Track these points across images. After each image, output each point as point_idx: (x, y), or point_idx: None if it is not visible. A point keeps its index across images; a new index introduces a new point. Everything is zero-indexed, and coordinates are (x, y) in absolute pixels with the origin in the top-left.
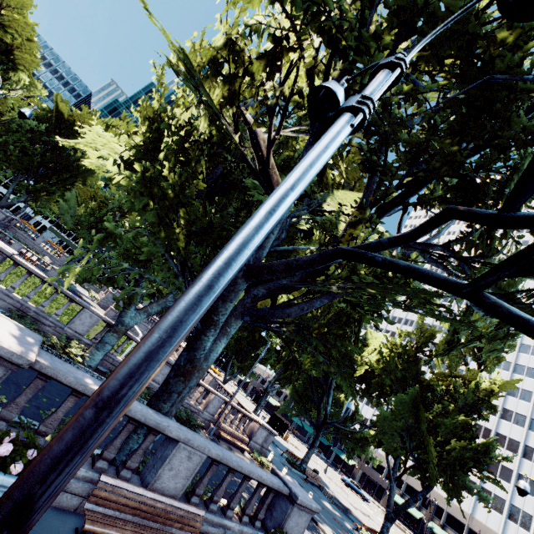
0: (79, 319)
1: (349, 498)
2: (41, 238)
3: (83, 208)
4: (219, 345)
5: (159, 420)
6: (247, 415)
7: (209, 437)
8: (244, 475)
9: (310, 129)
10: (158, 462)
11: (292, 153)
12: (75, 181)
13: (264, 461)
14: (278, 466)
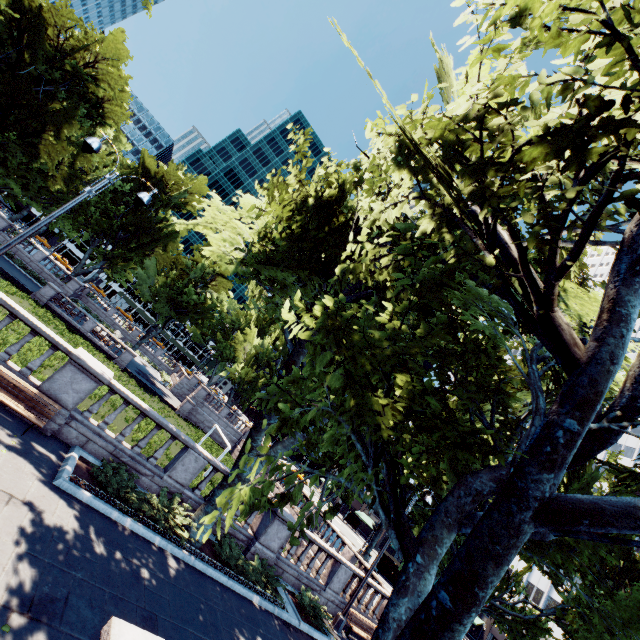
0: (182, 464)
1: None
2: (113, 309)
3: (162, 277)
4: (427, 580)
5: None
6: (380, 591)
7: (338, 635)
8: None
9: (638, 250)
10: None
11: None
12: (156, 246)
13: None
14: None
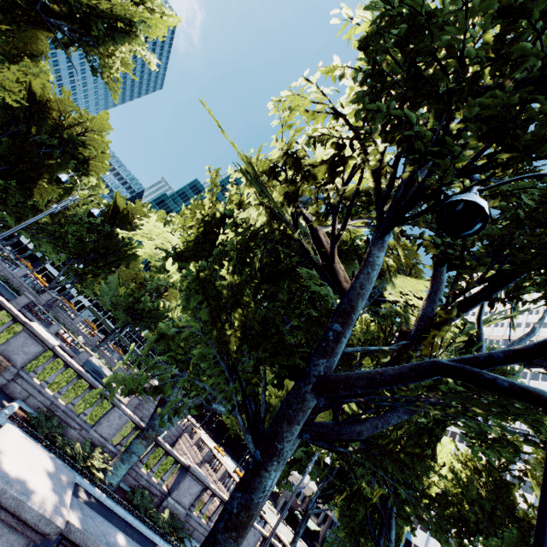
0: (107, 420)
1: None
2: (79, 317)
3: (123, 289)
4: None
5: None
6: None
7: None
8: None
9: (377, 224)
10: None
11: (343, 242)
12: (120, 264)
13: None
14: None
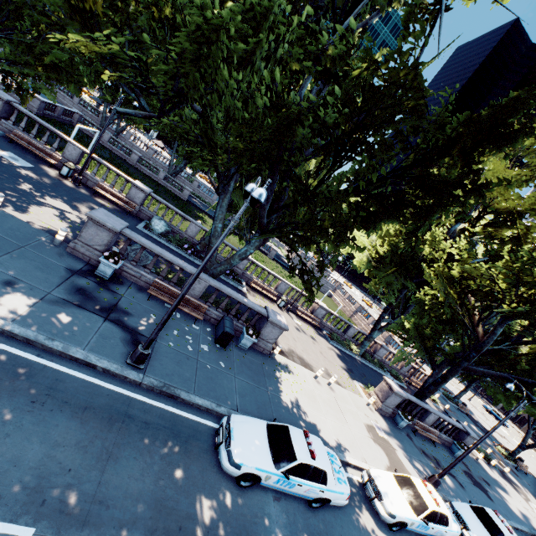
0: (349, 331)
1: (489, 423)
2: None
3: None
4: (438, 375)
5: (426, 406)
6: (424, 373)
7: (406, 384)
8: (450, 423)
9: (503, 319)
10: (423, 416)
11: None
12: None
13: (434, 399)
14: (440, 400)
